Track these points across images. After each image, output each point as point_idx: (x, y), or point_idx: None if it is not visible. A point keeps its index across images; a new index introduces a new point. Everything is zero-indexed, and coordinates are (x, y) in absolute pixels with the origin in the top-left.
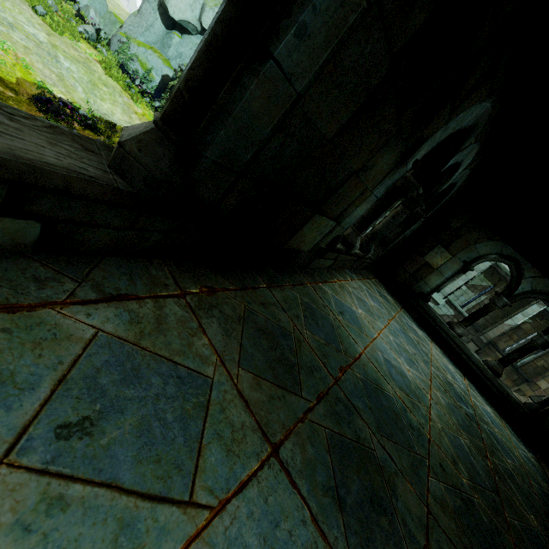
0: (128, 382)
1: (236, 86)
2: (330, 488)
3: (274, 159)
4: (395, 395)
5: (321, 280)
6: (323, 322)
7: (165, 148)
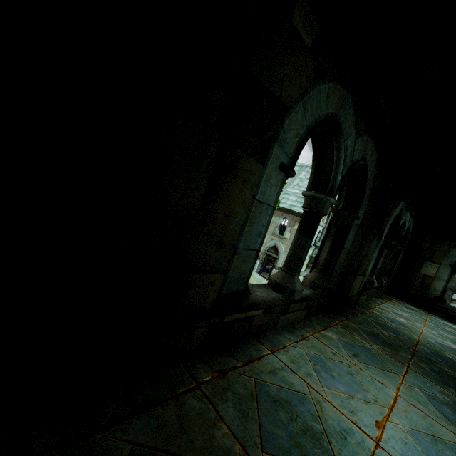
0: (352, 347)
1: (338, 257)
2: (439, 380)
3: (344, 267)
4: (453, 357)
5: (368, 308)
6: (387, 327)
7: (323, 278)
